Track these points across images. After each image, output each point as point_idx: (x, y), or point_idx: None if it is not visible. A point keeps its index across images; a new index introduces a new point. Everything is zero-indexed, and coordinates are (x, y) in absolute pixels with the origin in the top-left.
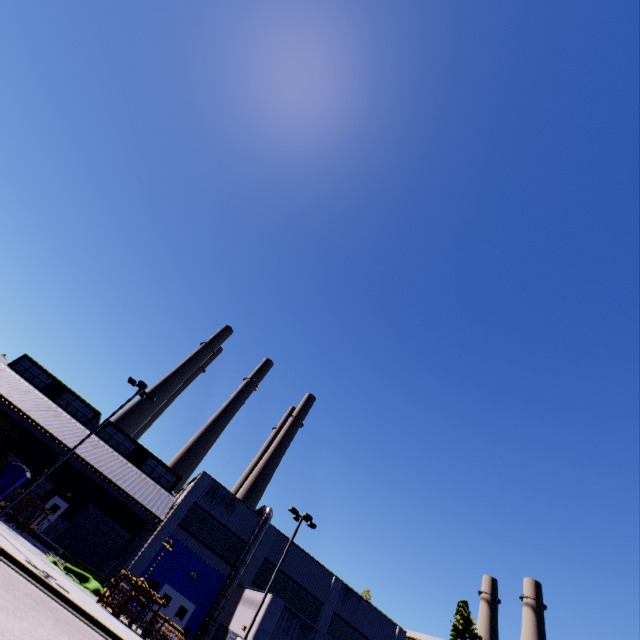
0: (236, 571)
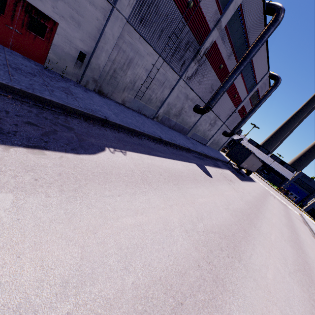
0: (310, 194)
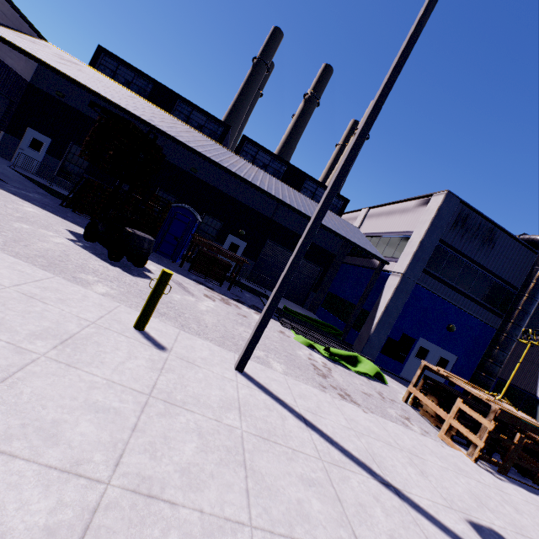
0: (518, 325)
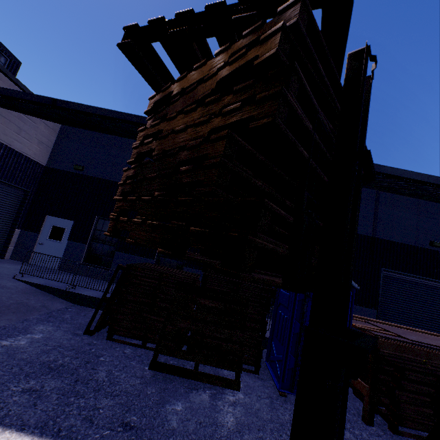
0: None
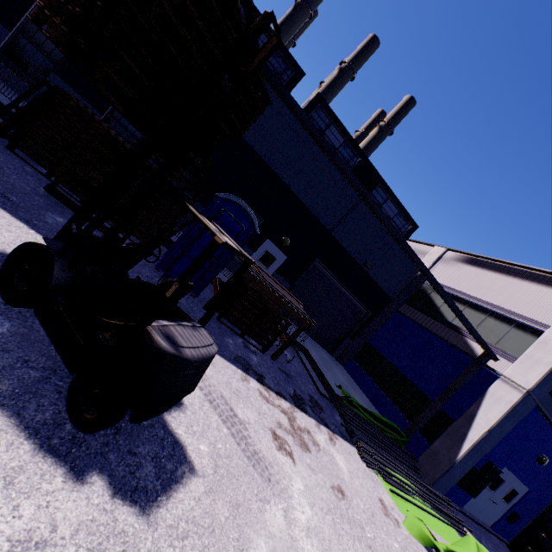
0: None
